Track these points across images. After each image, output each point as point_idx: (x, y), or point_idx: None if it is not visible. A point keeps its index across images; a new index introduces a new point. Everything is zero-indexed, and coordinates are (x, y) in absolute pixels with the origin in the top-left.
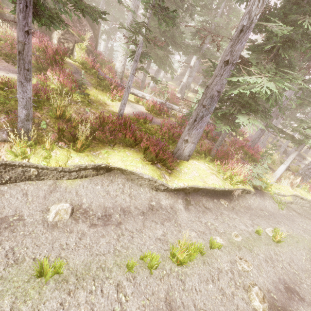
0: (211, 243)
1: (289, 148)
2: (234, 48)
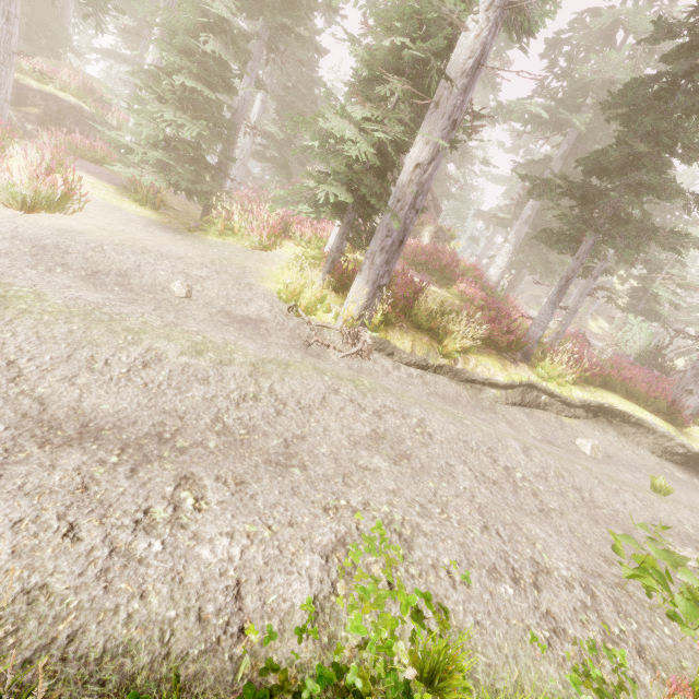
0: None
1: None
2: None
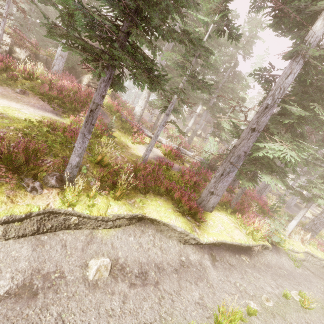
0: (248, 309)
1: (285, 198)
2: (260, 119)
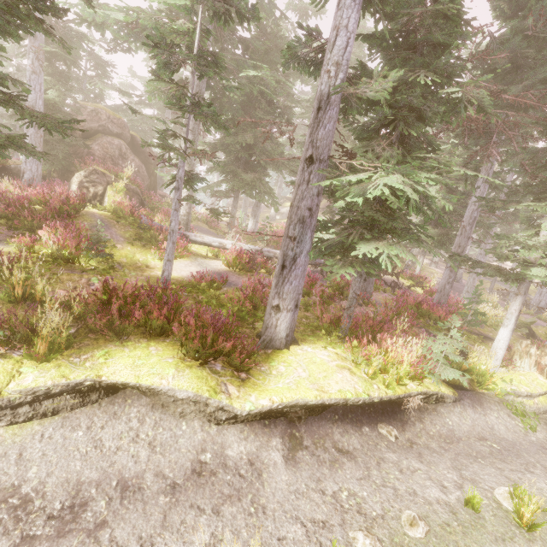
0: None
1: (532, 296)
2: (316, 136)
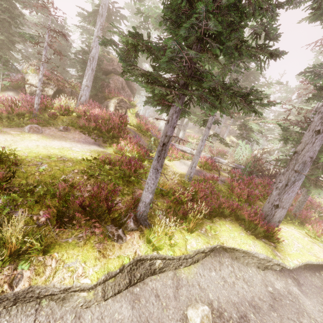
0: None
1: None
2: None
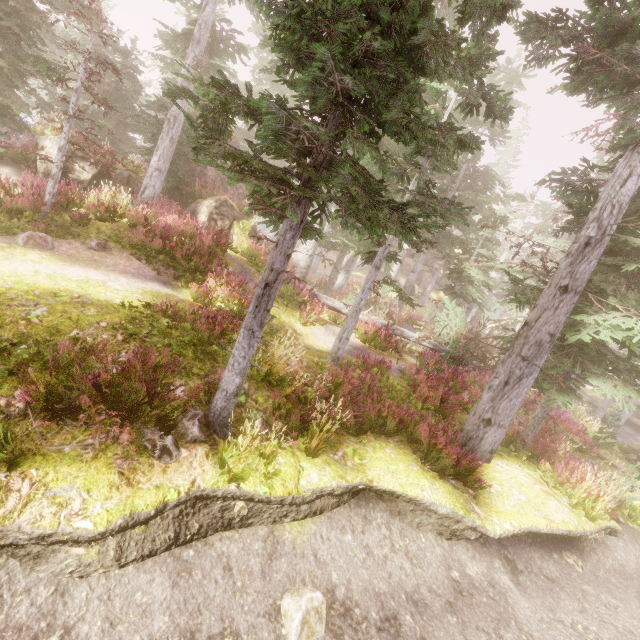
0: None
1: None
2: (577, 268)
